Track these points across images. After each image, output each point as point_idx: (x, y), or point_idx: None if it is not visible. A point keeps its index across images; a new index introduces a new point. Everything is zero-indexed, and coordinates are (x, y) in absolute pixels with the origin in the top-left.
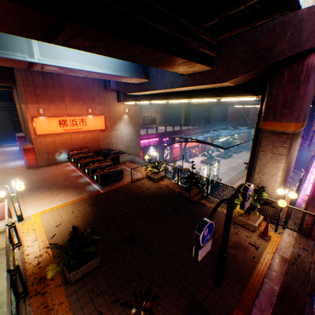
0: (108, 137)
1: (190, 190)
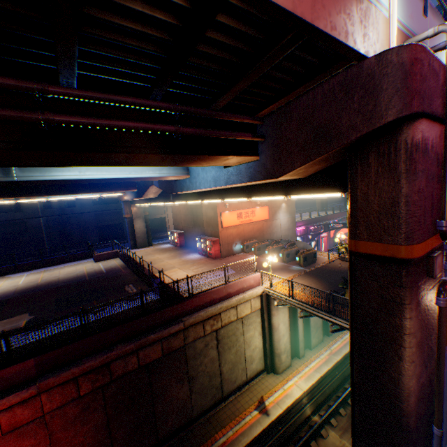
0: (270, 226)
1: None
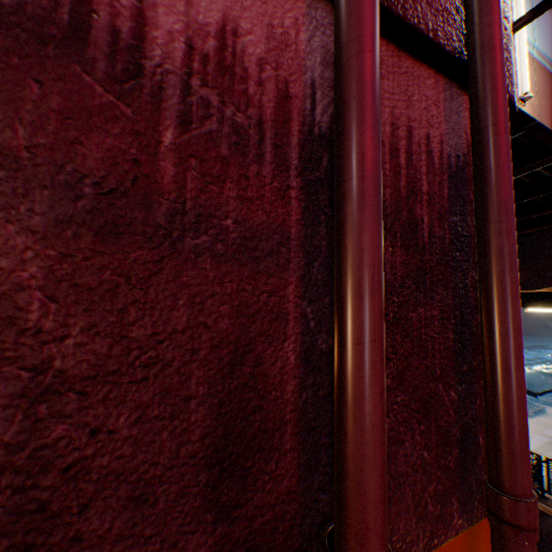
0: None
1: None
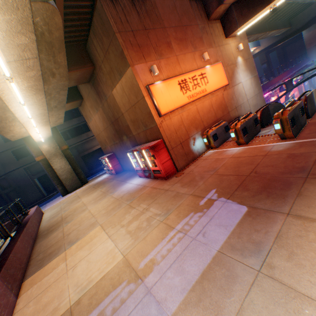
0: (232, 97)
1: None
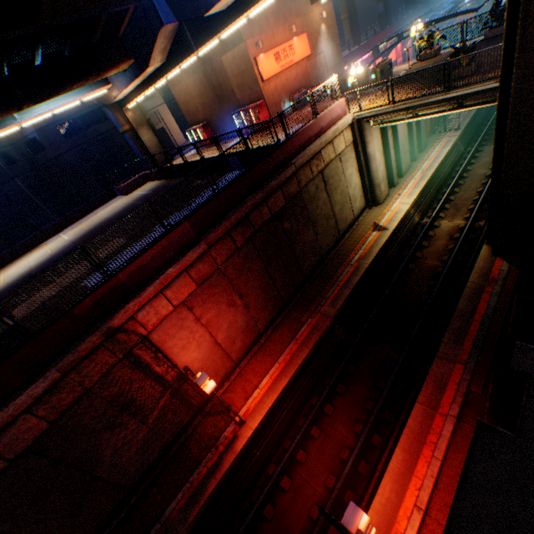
0: (314, 68)
1: (502, 19)
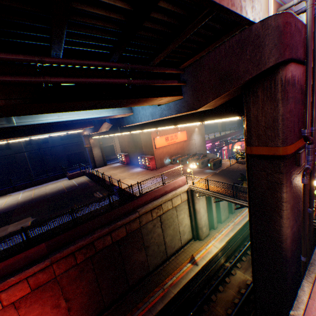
0: (188, 145)
1: None
